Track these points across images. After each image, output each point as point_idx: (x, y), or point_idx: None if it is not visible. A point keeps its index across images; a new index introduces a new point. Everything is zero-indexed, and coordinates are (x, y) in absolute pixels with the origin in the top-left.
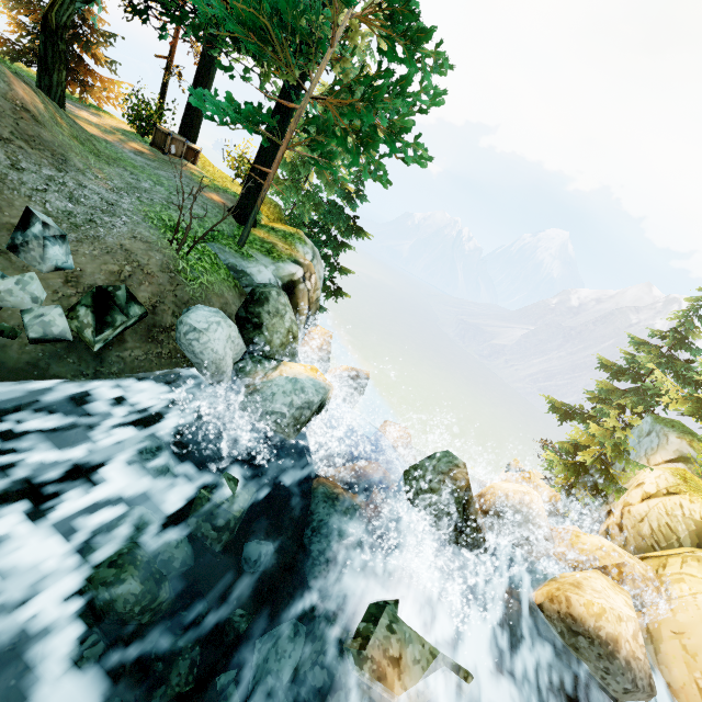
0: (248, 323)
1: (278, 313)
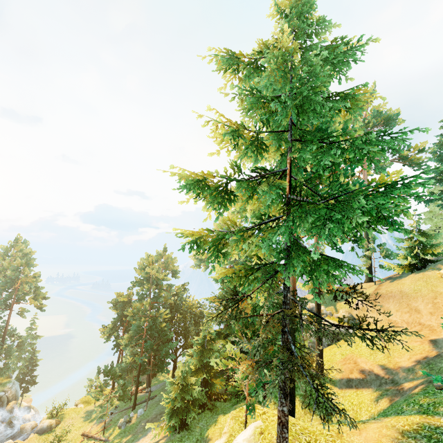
0: None
1: None
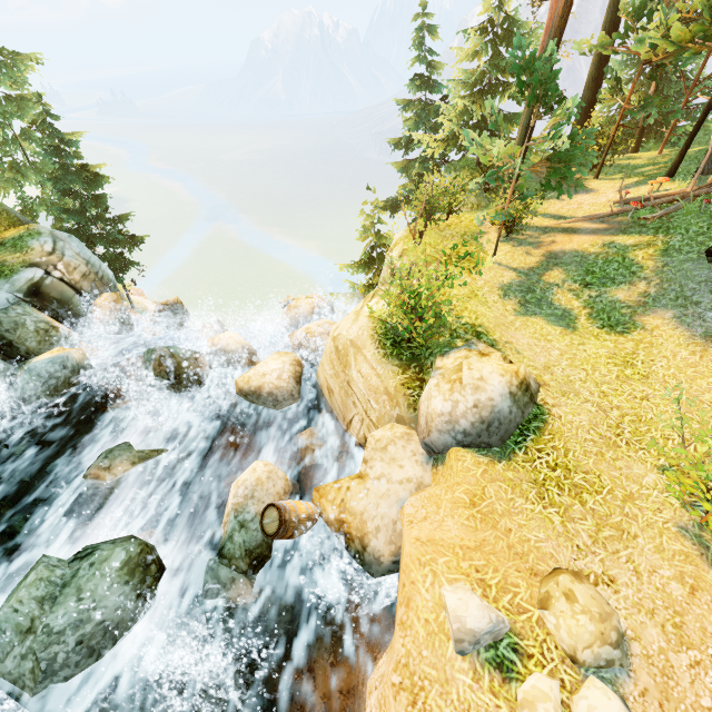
0: (3, 345)
1: (16, 325)
